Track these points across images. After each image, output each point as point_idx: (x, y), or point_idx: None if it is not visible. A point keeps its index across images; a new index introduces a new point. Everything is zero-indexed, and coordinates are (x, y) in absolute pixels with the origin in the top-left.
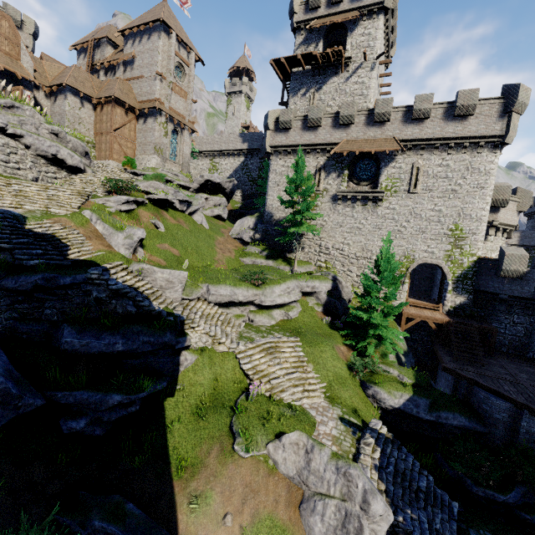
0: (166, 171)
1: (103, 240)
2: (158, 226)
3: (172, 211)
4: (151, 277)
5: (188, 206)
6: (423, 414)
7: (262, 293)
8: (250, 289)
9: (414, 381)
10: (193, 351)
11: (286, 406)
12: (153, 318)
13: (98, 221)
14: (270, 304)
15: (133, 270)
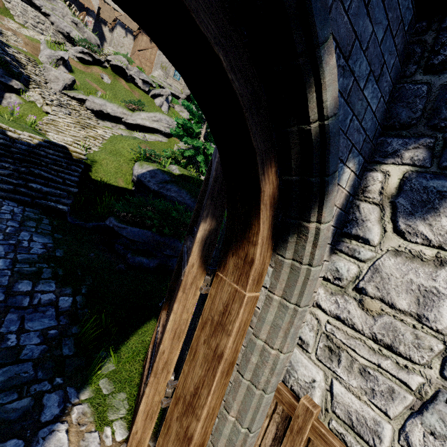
0: (163, 81)
1: (37, 51)
2: (102, 76)
3: (134, 86)
4: (48, 73)
5: (152, 90)
6: (152, 183)
7: (130, 115)
8: (121, 108)
9: (182, 173)
10: (22, 98)
11: (36, 131)
12: (0, 63)
13: (43, 44)
14: (131, 122)
15: (40, 66)
